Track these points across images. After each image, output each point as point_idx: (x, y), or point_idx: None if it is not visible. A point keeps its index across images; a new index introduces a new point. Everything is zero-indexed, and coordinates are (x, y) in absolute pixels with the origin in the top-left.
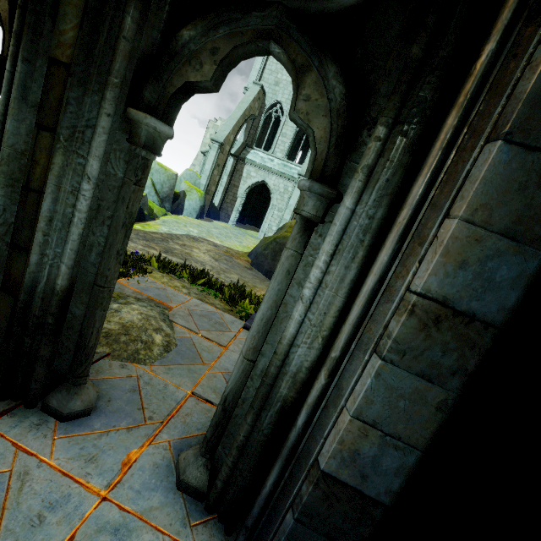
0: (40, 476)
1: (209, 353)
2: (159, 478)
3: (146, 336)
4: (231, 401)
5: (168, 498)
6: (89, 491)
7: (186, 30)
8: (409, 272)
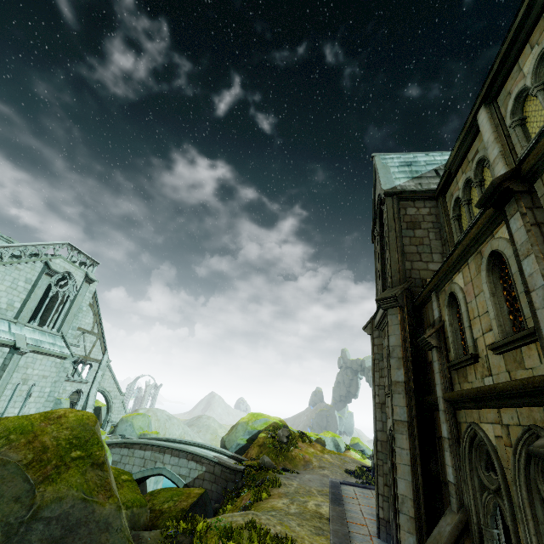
0: None
1: None
2: None
3: None
4: None
5: None
6: None
7: None
8: (500, 537)
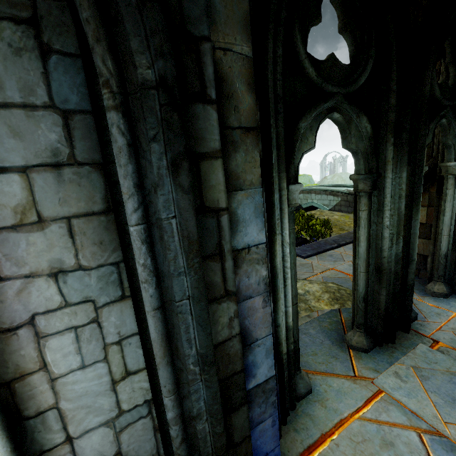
0: (452, 325)
1: (339, 275)
2: (442, 301)
3: (334, 287)
4: (447, 254)
5: (452, 301)
6: (455, 316)
7: (431, 126)
8: None
